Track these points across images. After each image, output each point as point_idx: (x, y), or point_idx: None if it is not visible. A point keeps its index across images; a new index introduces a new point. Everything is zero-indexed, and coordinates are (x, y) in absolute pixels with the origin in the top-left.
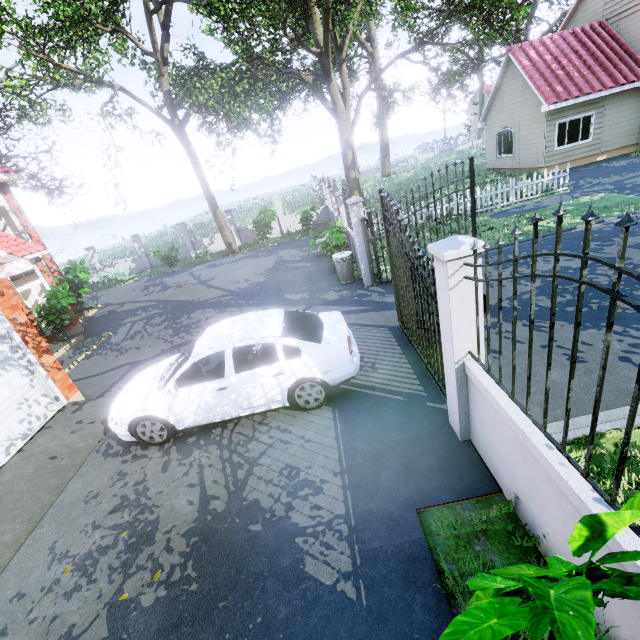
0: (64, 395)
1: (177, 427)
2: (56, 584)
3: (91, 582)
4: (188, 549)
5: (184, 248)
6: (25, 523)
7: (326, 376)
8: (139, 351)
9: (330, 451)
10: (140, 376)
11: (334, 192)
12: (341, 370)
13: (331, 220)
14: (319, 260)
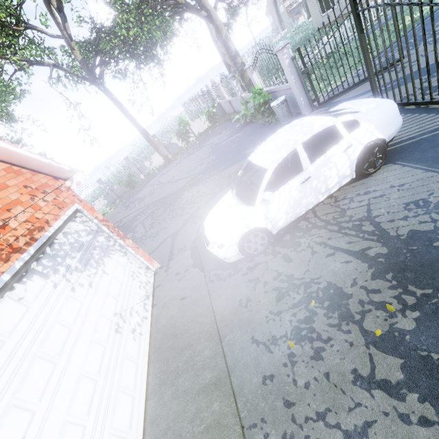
0: (150, 265)
1: (273, 232)
2: (293, 357)
3: (327, 341)
4: (393, 282)
5: (134, 175)
6: (209, 340)
7: (385, 134)
8: (167, 229)
9: (435, 178)
10: (213, 216)
11: (234, 76)
12: (394, 125)
13: (225, 112)
14: (245, 128)
